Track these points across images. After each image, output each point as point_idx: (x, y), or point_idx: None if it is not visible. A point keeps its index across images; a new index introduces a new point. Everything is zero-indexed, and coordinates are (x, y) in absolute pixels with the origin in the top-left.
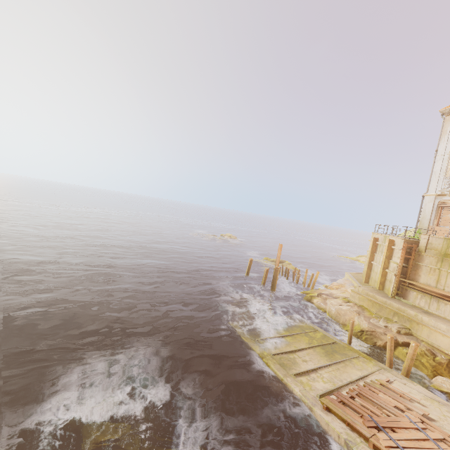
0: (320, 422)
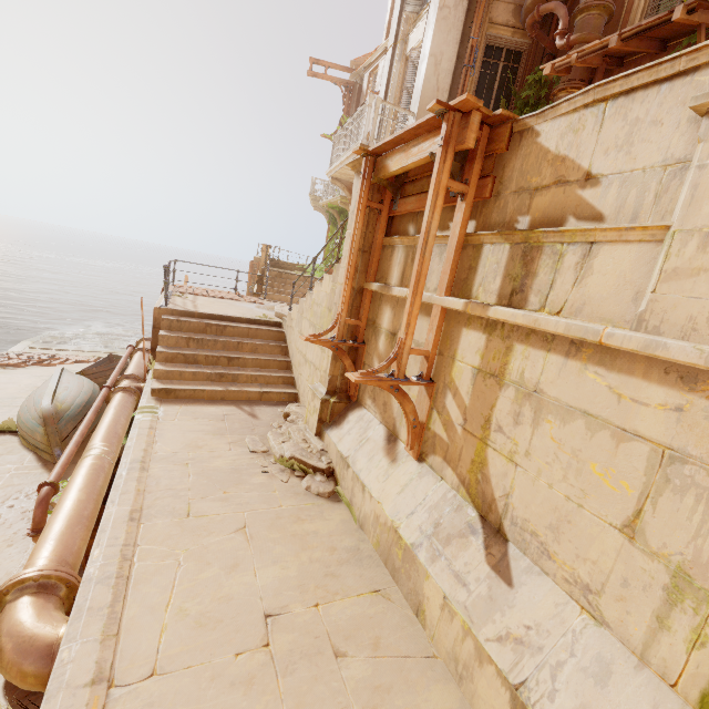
0: None
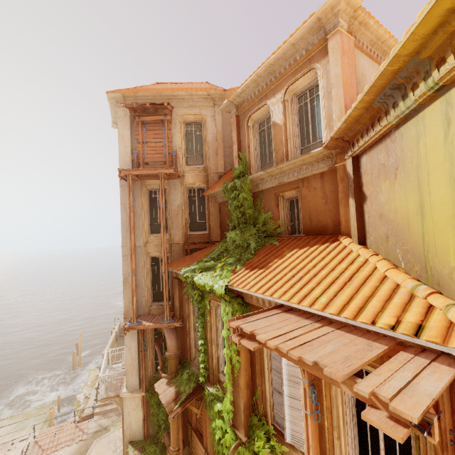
0: None
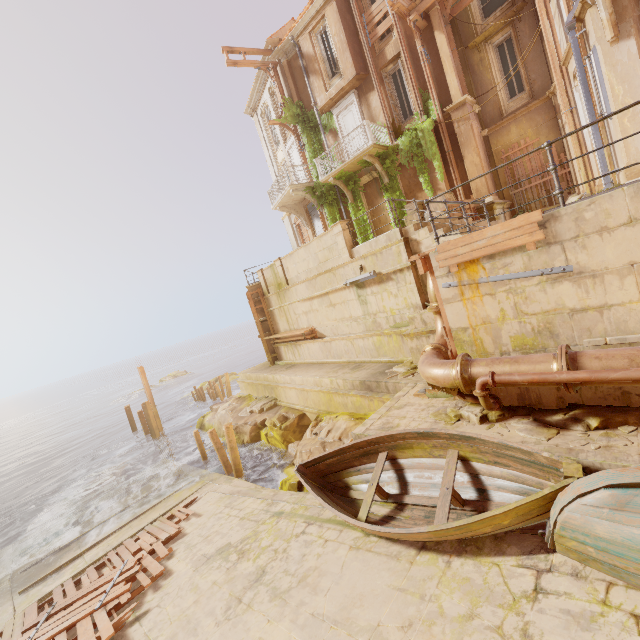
0: None
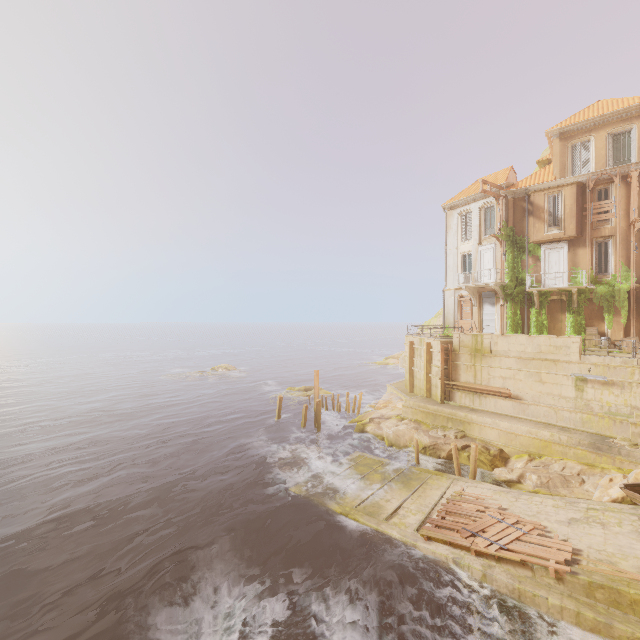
0: (427, 554)
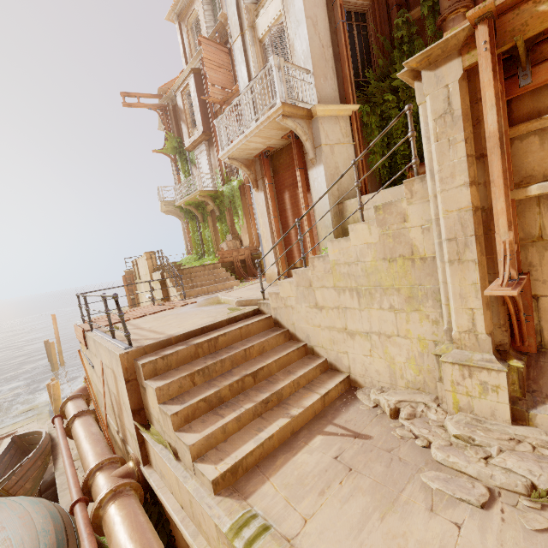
0: None
